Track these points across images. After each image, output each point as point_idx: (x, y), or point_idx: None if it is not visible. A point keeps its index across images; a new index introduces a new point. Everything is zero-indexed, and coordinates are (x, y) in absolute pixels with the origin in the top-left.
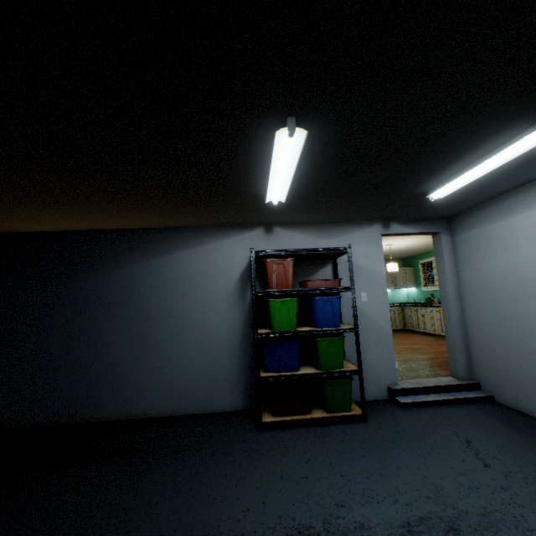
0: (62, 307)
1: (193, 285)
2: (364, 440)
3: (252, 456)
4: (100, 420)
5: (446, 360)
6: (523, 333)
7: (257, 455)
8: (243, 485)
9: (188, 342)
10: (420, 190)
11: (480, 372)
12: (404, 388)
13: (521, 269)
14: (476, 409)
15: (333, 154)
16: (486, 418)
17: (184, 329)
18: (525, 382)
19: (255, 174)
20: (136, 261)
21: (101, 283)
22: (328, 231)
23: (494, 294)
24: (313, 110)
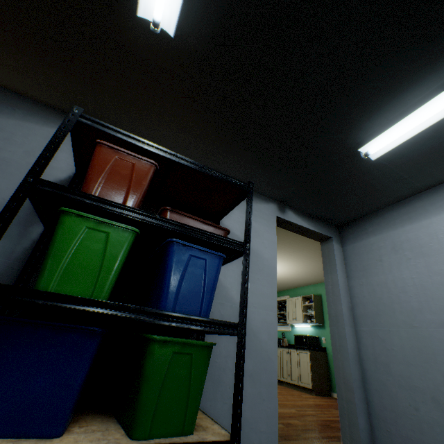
0: None
1: None
2: None
3: None
4: None
5: (316, 420)
6: None
7: None
8: None
9: None
10: (355, 137)
11: None
12: None
13: None
14: None
15: None
16: None
17: None
18: None
19: None
20: None
21: None
22: None
23: (411, 317)
24: None
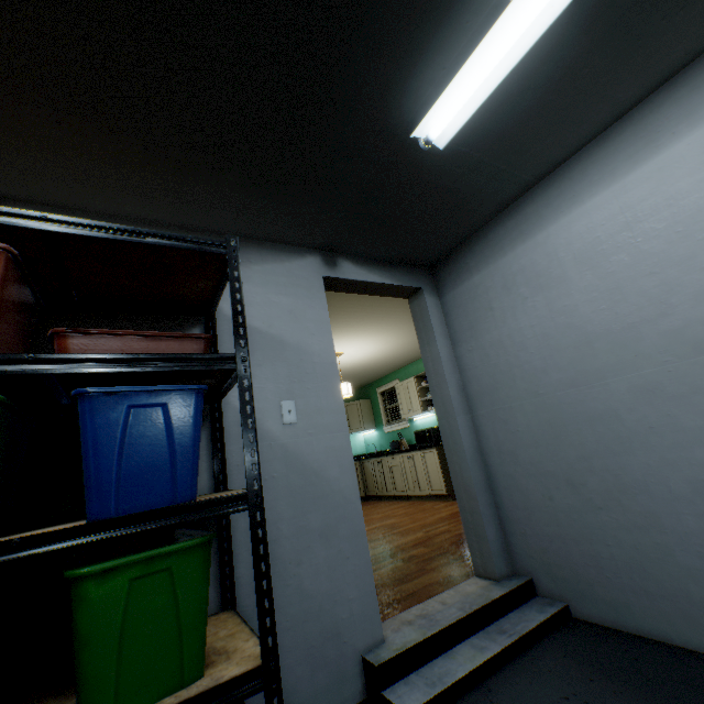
0: None
1: None
2: None
3: None
4: None
5: (448, 538)
6: (611, 449)
7: None
8: None
9: None
10: (401, 111)
11: (531, 554)
12: (404, 649)
13: (581, 318)
14: (566, 661)
15: None
16: (611, 694)
17: None
18: (636, 561)
19: None
20: None
21: None
22: None
23: (535, 382)
24: None
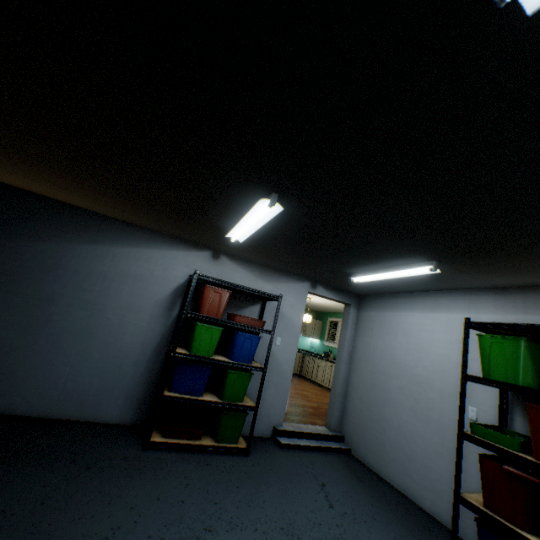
0: None
1: (123, 284)
2: (242, 473)
3: (132, 474)
4: None
5: (326, 411)
6: (384, 403)
7: (137, 474)
8: (117, 503)
9: (94, 341)
10: (347, 271)
11: (347, 427)
12: (287, 430)
13: (395, 353)
14: (336, 458)
15: (295, 226)
16: (341, 467)
17: (95, 326)
18: (375, 441)
19: (226, 214)
20: (66, 240)
21: (13, 250)
22: (267, 275)
23: (374, 366)
24: (294, 196)
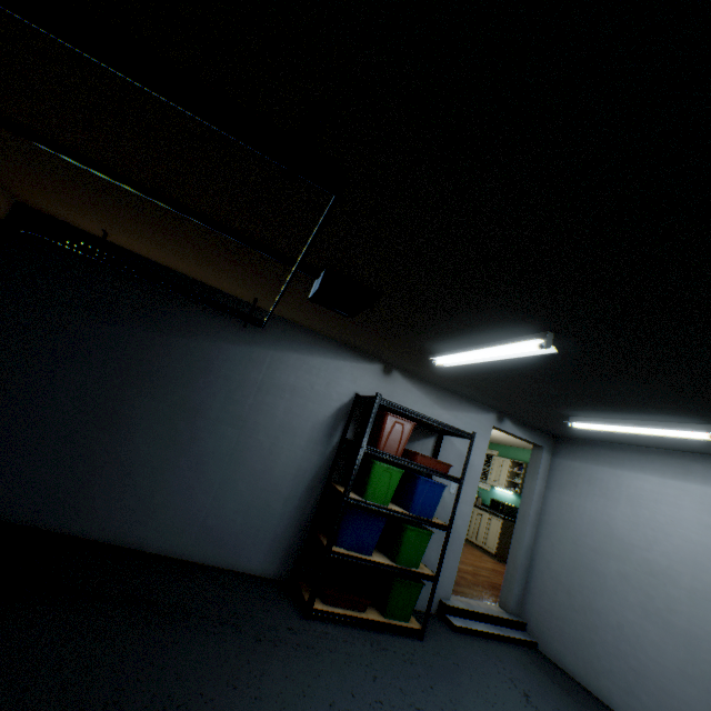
0: (90, 355)
1: (278, 398)
2: (427, 666)
3: (309, 654)
4: (73, 534)
5: (487, 580)
6: (594, 589)
7: (314, 655)
8: (312, 696)
9: (241, 468)
10: (565, 412)
11: (532, 611)
12: (458, 607)
13: (614, 524)
14: (523, 654)
15: (541, 363)
16: (535, 669)
17: (244, 449)
18: (578, 640)
19: (450, 337)
20: (220, 338)
21: (161, 346)
22: (446, 400)
23: (577, 537)
24: (575, 339)
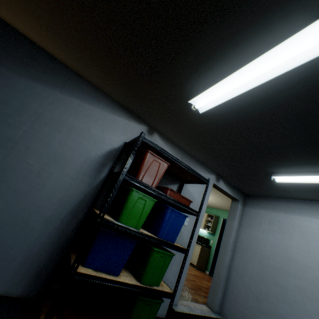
0: None
1: (55, 131)
2: None
3: None
4: None
5: (195, 284)
6: (278, 298)
7: None
8: None
9: (2, 186)
10: (272, 169)
11: (229, 311)
12: (183, 312)
13: (290, 251)
14: None
15: (302, 93)
16: None
17: (9, 169)
18: None
19: (220, 59)
20: (3, 66)
21: None
22: (187, 161)
23: (263, 259)
24: None
